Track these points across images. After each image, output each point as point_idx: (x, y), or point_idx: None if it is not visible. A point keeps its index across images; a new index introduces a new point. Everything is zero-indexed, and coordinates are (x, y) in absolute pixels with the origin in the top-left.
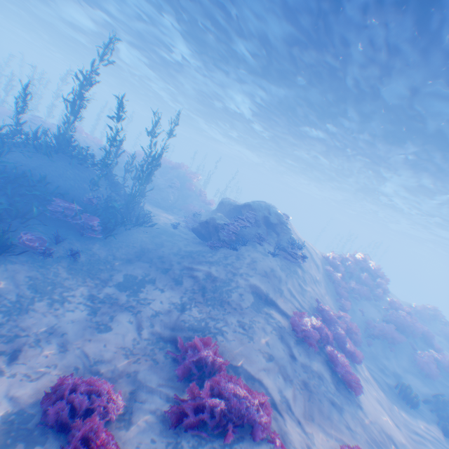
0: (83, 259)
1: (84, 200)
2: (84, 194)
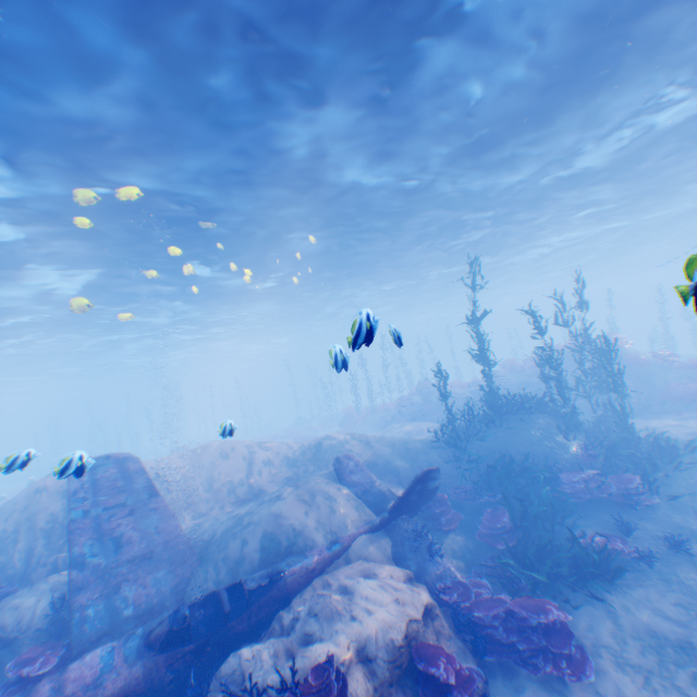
0: (695, 548)
1: (573, 458)
2: (565, 450)
